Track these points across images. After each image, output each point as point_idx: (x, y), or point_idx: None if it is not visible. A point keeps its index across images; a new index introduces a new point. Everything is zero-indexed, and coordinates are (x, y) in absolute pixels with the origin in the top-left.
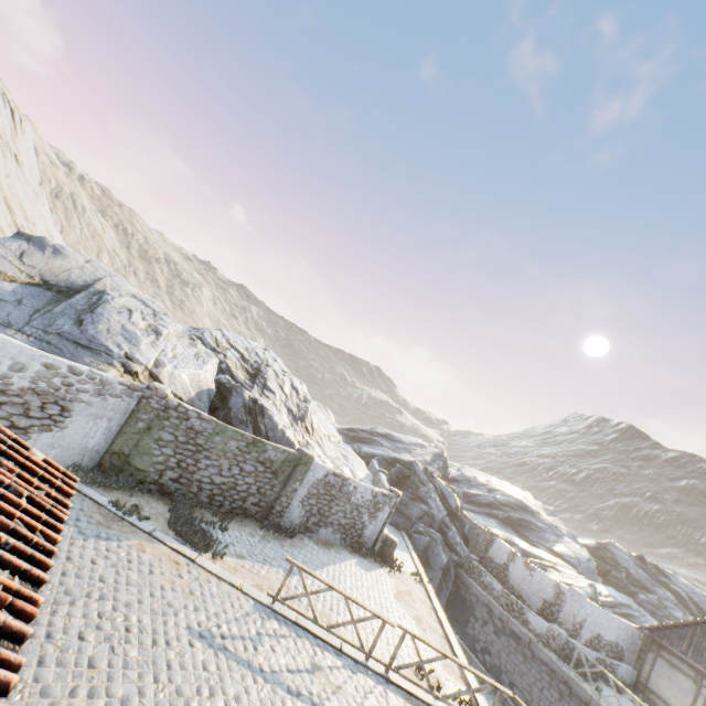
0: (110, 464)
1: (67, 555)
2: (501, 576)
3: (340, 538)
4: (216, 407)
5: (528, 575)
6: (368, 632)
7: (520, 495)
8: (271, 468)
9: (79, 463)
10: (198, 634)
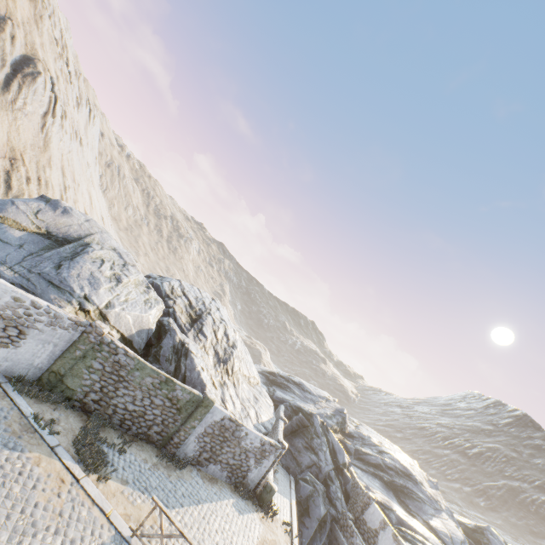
0: (48, 380)
1: None
2: (371, 541)
3: (226, 476)
4: (152, 344)
5: None
6: None
7: (407, 462)
8: (177, 405)
9: (24, 375)
10: None
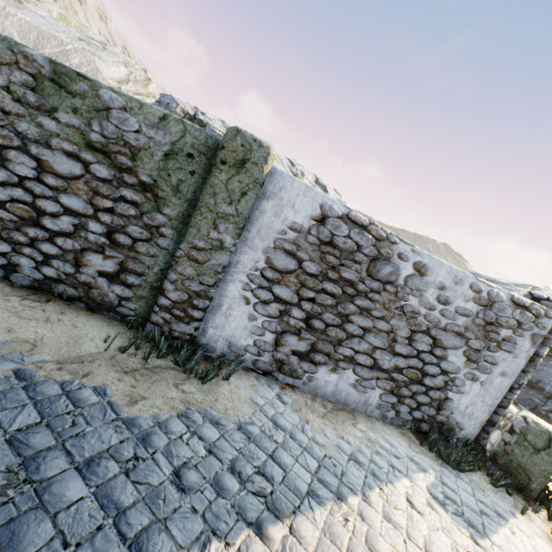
0: None
1: None
2: None
3: (379, 404)
4: None
5: None
6: None
7: None
8: (135, 172)
9: None
10: None
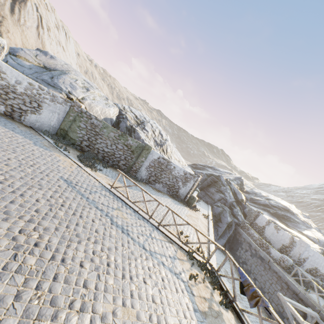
0: (60, 134)
1: (23, 145)
2: (260, 232)
3: (166, 191)
4: (114, 127)
5: (276, 232)
6: (159, 215)
7: (286, 205)
8: (131, 149)
9: (48, 131)
10: (64, 179)
